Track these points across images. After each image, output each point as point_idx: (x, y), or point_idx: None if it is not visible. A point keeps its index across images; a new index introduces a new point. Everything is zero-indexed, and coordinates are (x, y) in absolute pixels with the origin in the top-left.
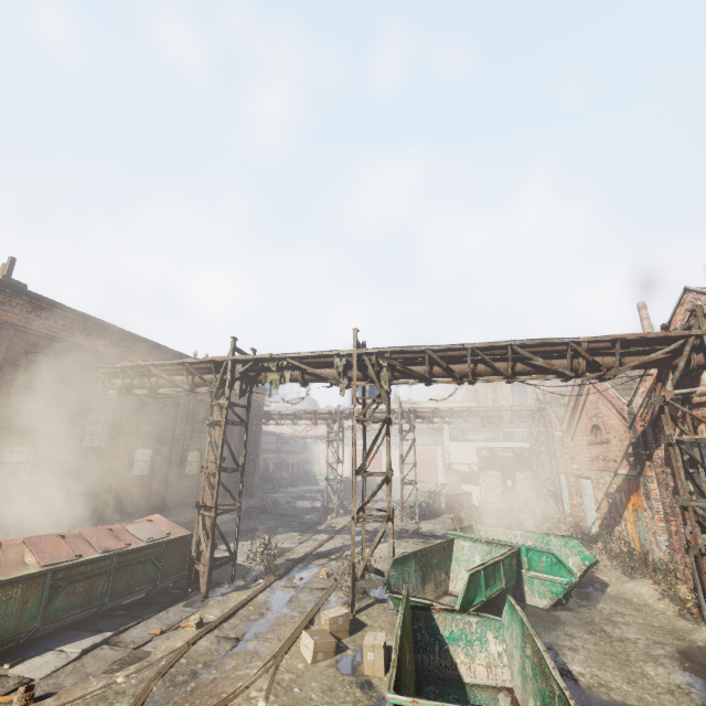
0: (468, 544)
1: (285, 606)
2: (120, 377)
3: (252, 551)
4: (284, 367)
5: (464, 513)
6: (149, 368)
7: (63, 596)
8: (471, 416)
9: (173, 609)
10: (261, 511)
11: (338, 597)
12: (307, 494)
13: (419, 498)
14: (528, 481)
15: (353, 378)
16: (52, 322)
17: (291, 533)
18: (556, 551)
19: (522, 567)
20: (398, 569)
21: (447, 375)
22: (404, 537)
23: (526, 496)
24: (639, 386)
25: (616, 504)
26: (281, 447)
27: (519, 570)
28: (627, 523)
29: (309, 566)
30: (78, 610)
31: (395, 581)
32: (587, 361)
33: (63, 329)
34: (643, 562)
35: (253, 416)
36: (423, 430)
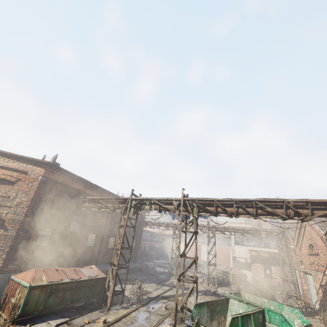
0: (236, 302)
1: (143, 320)
2: (87, 203)
3: (132, 290)
4: (152, 203)
5: (242, 286)
6: (98, 200)
7: (53, 297)
8: (244, 232)
9: (95, 312)
10: (140, 270)
11: (169, 320)
12: (162, 264)
13: (218, 274)
14: (279, 272)
15: (181, 211)
16: (66, 179)
17: (152, 283)
18: (287, 314)
19: (265, 320)
20: (197, 309)
21: (224, 212)
22: (207, 294)
23: (278, 281)
24: None
25: (326, 292)
26: (152, 238)
27: (264, 322)
28: None
29: (158, 302)
30: (57, 305)
31: (195, 316)
32: (294, 211)
33: (70, 182)
34: None
35: (139, 222)
36: (222, 237)
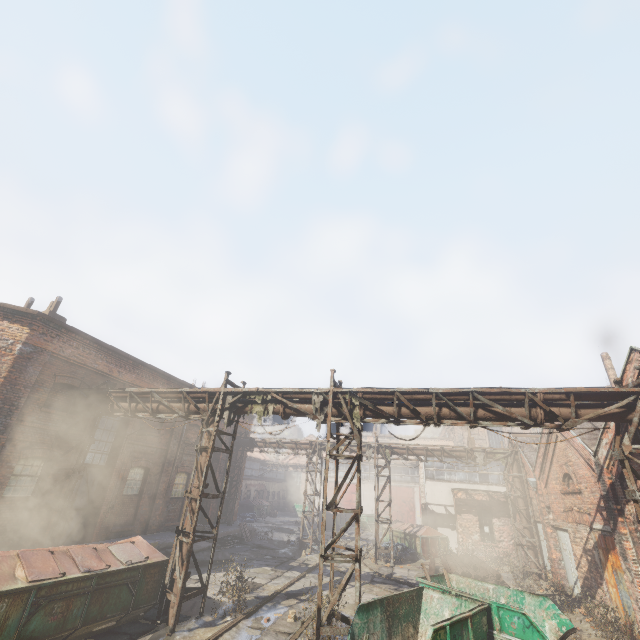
0: (437, 595)
1: None
2: (128, 401)
3: (223, 583)
4: (268, 401)
5: (441, 560)
6: (153, 395)
7: (41, 615)
8: (445, 455)
9: None
10: (238, 540)
11: None
12: (284, 526)
13: (395, 538)
14: (507, 529)
15: (328, 415)
16: (80, 351)
17: (264, 567)
18: (531, 611)
19: (493, 627)
20: (363, 617)
21: (414, 416)
22: (376, 582)
23: (505, 546)
24: (602, 437)
25: (595, 562)
26: (264, 474)
27: (490, 631)
28: (608, 585)
29: (277, 606)
30: (52, 633)
31: (359, 631)
32: (544, 410)
33: (88, 356)
34: (630, 634)
35: (239, 442)
36: (400, 466)
